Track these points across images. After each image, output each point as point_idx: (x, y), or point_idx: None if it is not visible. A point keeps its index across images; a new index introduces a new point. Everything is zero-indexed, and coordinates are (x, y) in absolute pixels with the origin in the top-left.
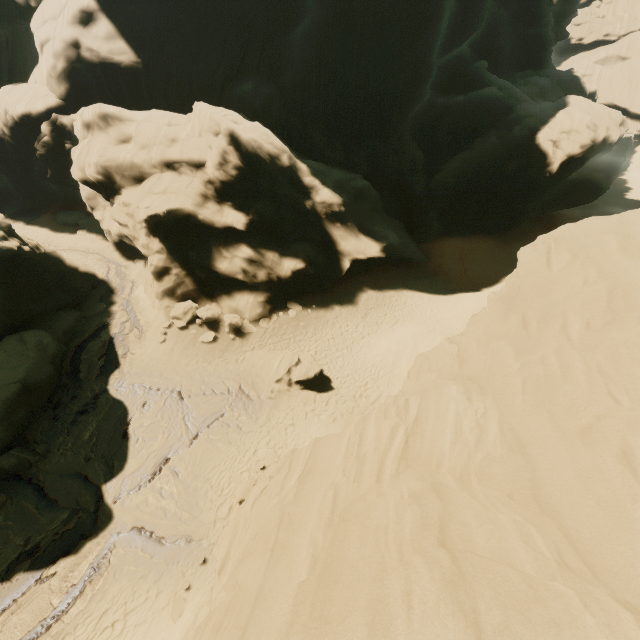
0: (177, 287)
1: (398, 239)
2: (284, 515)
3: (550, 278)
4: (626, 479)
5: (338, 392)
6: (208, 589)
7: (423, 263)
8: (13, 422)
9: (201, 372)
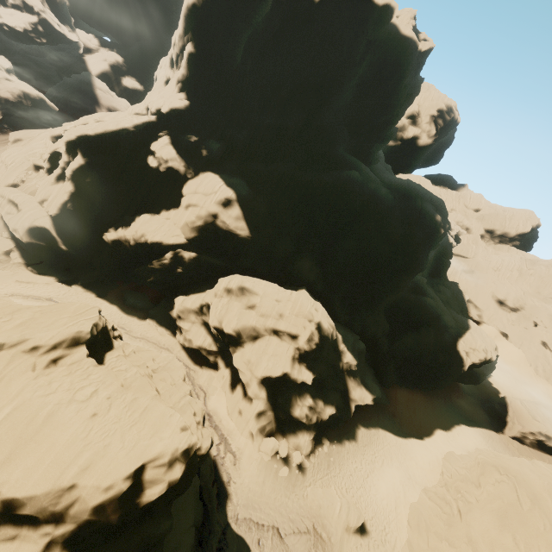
0: (267, 425)
1: (380, 391)
2: None
3: (523, 514)
4: None
5: (372, 535)
6: None
7: (386, 404)
8: None
9: (285, 508)
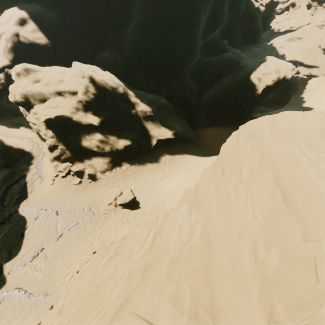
0: (61, 155)
1: (182, 128)
2: (92, 281)
3: (237, 148)
4: (251, 262)
5: (142, 209)
6: (50, 324)
7: (196, 140)
8: None
9: (70, 200)
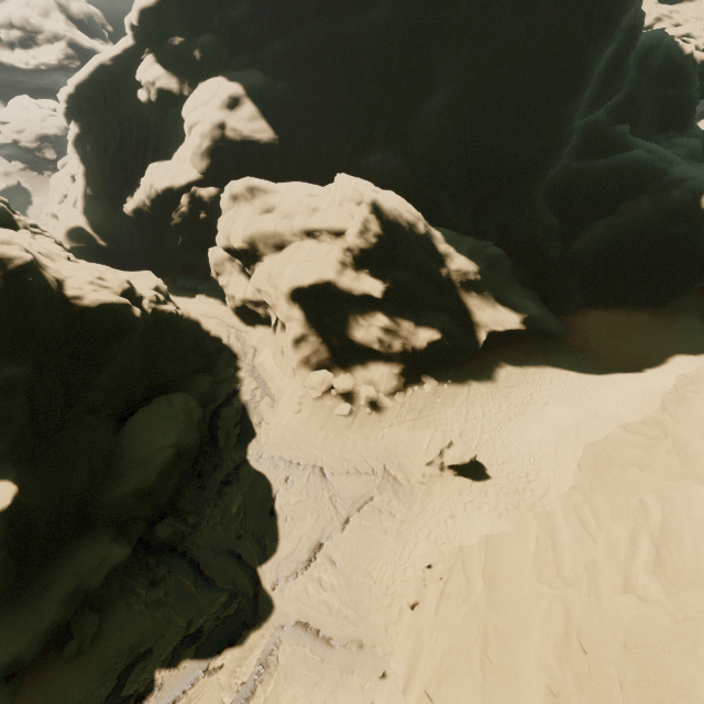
0: (312, 355)
1: (539, 310)
2: (488, 628)
3: None
4: None
5: (496, 482)
6: None
7: (565, 337)
8: (167, 488)
9: (340, 448)
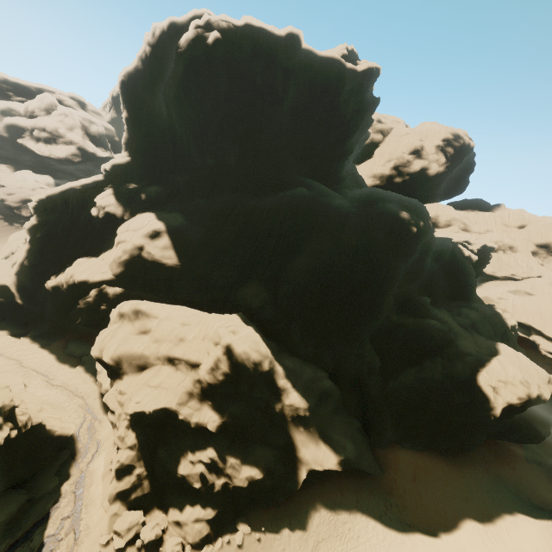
0: (133, 490)
1: (355, 451)
2: None
3: None
4: None
5: None
6: None
7: (377, 475)
8: None
9: None
